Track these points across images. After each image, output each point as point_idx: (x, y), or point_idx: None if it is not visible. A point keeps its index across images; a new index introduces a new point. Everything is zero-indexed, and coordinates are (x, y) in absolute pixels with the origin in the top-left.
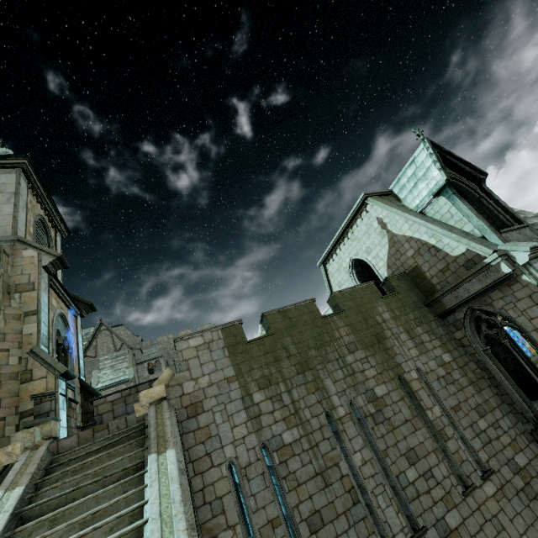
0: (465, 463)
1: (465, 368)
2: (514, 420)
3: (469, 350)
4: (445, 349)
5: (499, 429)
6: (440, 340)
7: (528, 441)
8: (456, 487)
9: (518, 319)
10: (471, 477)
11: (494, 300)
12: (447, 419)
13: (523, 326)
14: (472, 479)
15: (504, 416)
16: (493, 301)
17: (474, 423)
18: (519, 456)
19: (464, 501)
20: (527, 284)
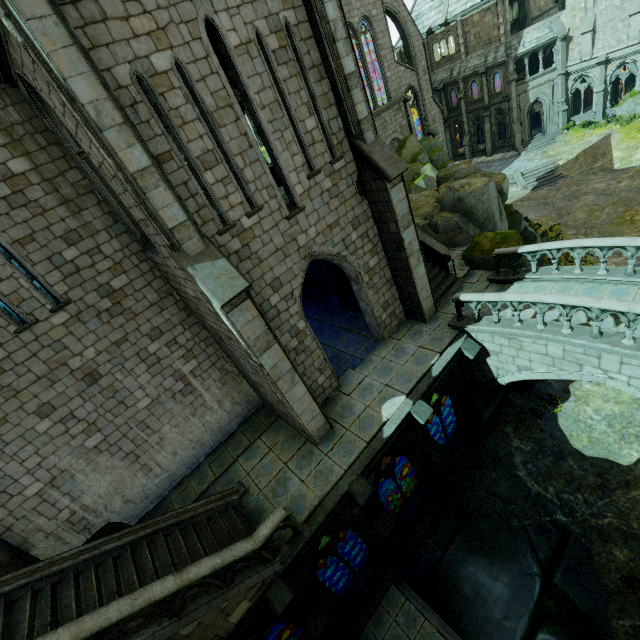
0: (27, 302)
1: (57, 181)
2: (128, 242)
3: (68, 152)
4: (19, 150)
5: (99, 255)
6: (6, 135)
7: (139, 262)
8: (6, 328)
9: (57, 112)
10: (34, 314)
11: (22, 67)
12: (3, 257)
13: (67, 126)
14: (36, 315)
15: (113, 239)
16: (22, 68)
17: (56, 255)
18: (119, 279)
19: (16, 338)
20: (18, 42)
